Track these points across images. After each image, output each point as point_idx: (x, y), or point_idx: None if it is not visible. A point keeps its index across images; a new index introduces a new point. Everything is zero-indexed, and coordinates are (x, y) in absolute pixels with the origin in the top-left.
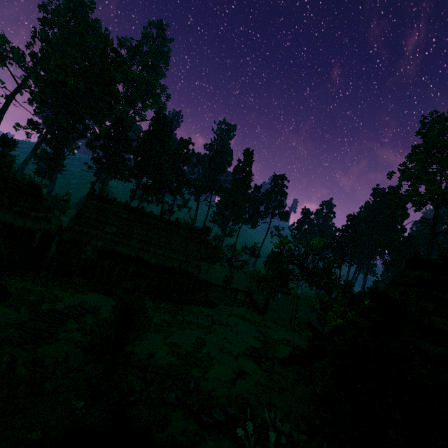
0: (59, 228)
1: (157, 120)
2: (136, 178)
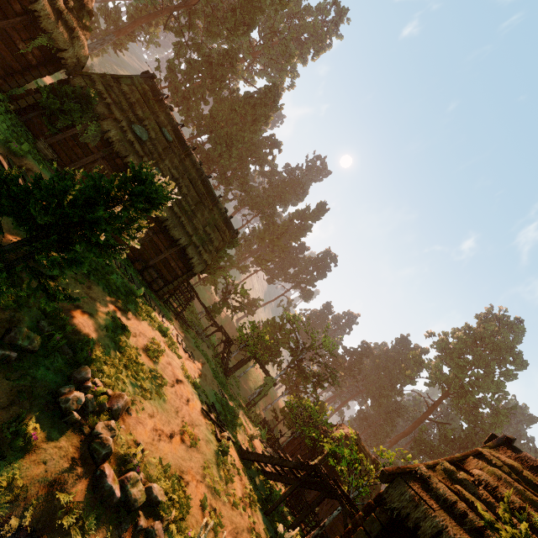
0: (76, 63)
1: (269, 92)
2: (198, 127)
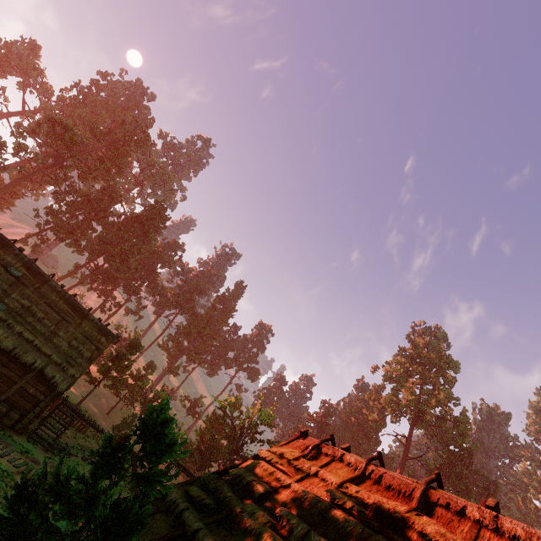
0: None
1: (154, 209)
2: (90, 253)
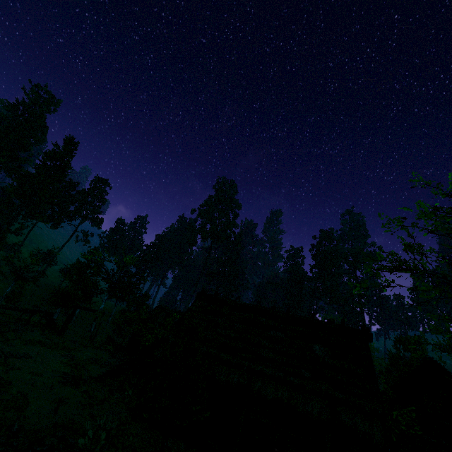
0: None
1: None
2: None
